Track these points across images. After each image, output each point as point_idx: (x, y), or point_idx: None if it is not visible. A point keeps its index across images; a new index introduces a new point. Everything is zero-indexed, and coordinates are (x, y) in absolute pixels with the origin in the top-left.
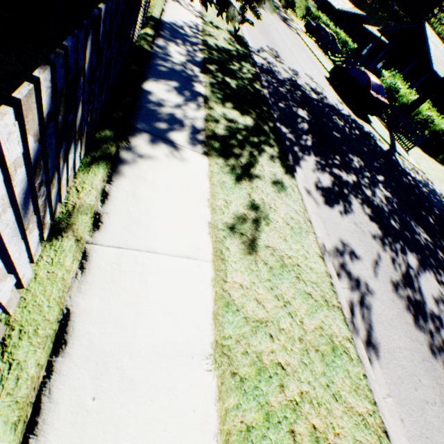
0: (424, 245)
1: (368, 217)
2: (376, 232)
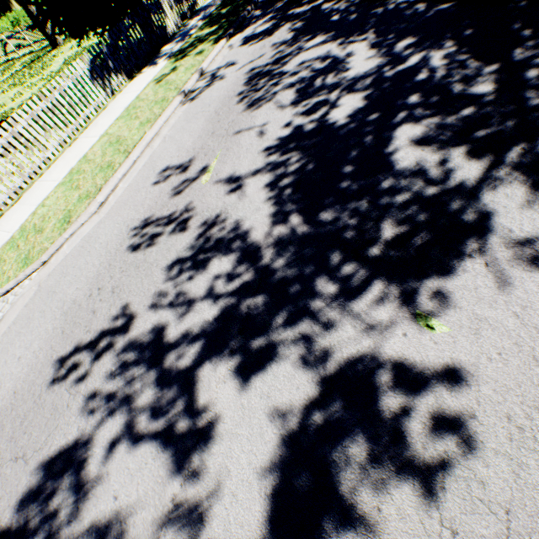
0: (382, 14)
1: (290, 32)
2: (285, 40)
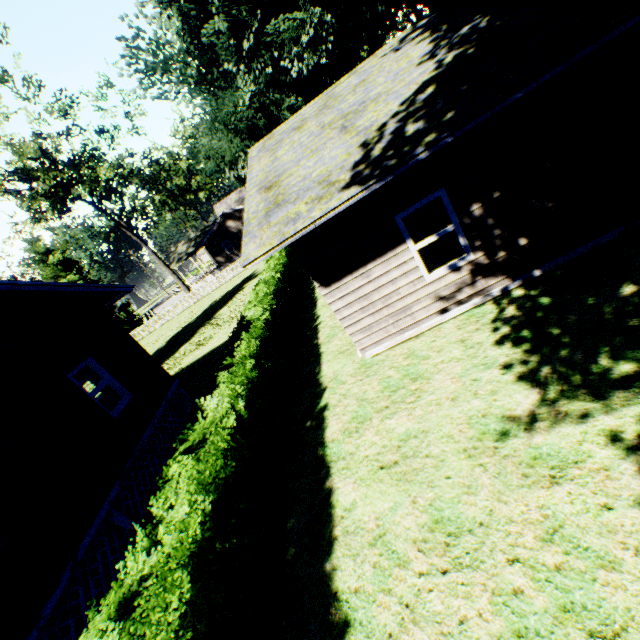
0: None
1: None
2: None
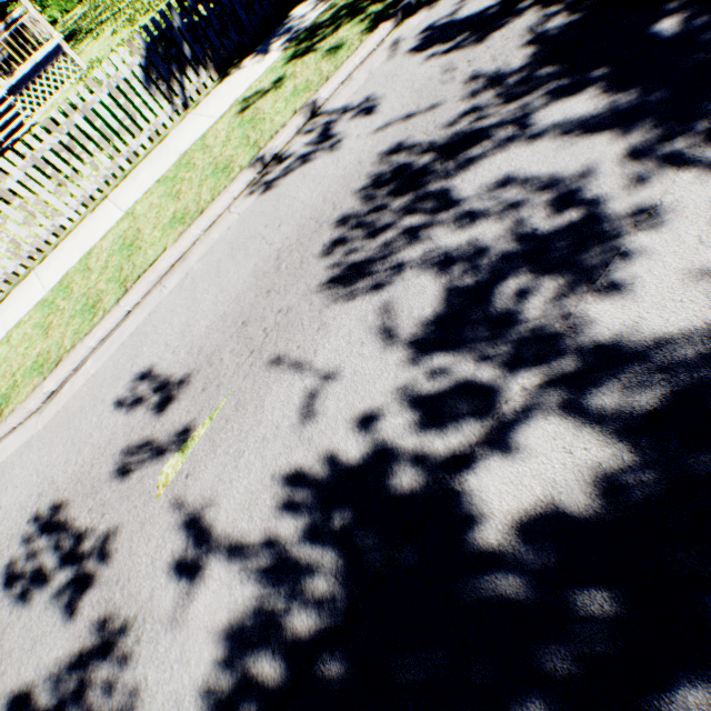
0: None
1: (529, 41)
2: (504, 67)
